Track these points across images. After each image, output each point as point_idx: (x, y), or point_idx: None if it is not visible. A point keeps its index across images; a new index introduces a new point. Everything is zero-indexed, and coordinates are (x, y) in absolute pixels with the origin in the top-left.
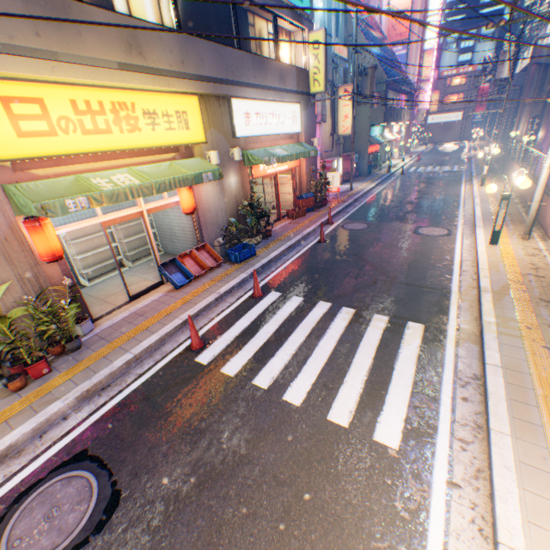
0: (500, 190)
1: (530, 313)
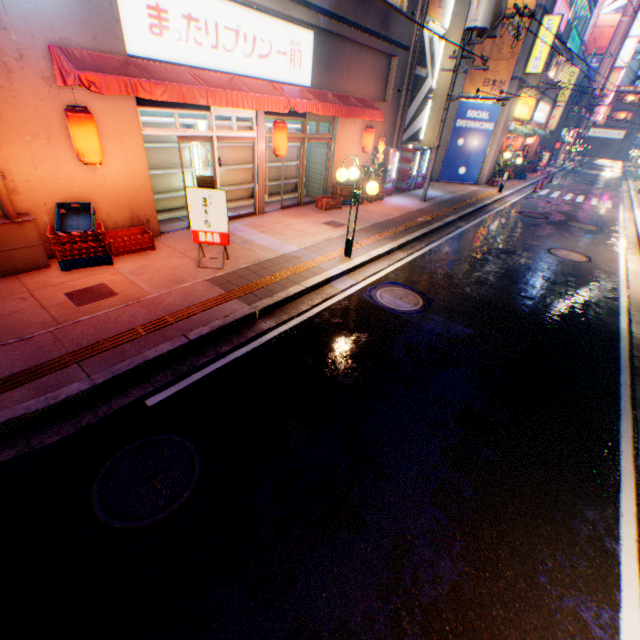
0: None
1: None
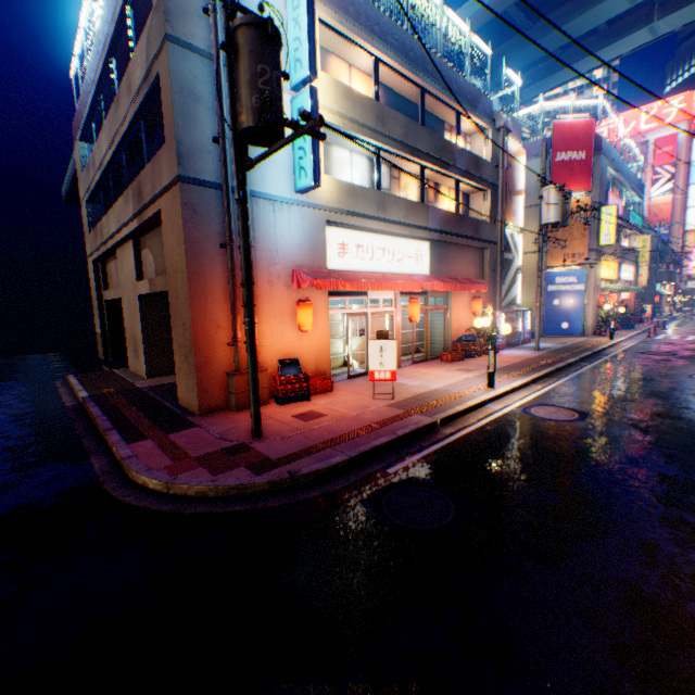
0: None
1: None
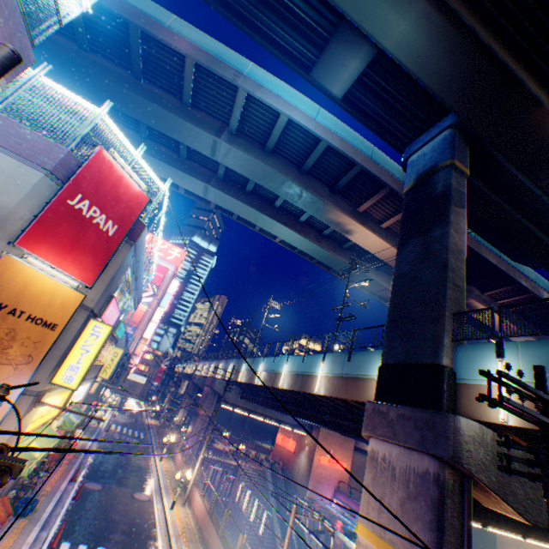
0: (171, 466)
1: (188, 544)
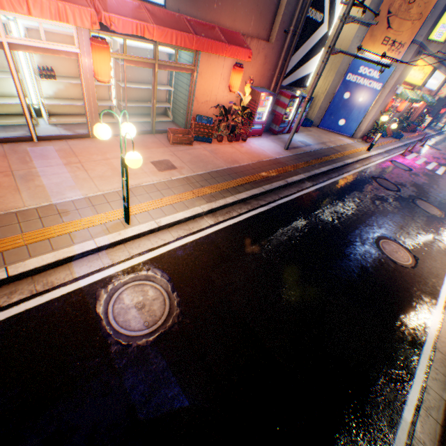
0: None
1: None
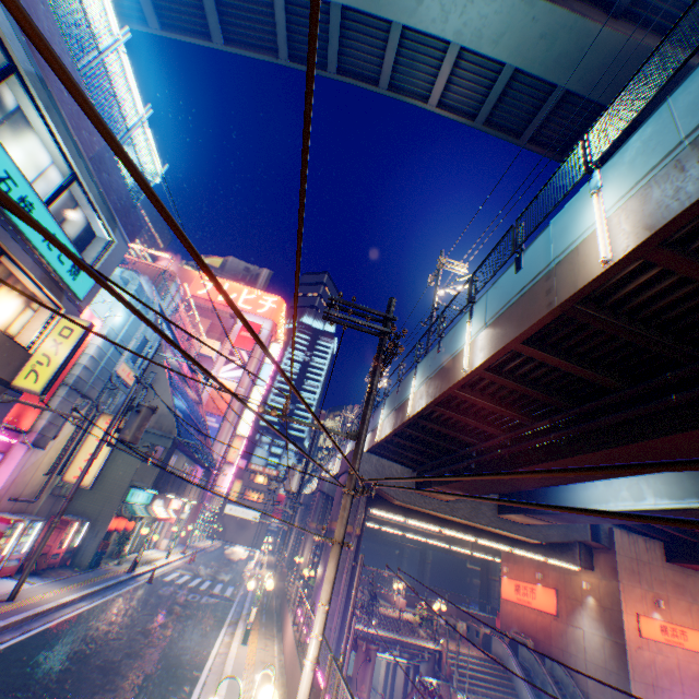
0: (267, 658)
1: None
